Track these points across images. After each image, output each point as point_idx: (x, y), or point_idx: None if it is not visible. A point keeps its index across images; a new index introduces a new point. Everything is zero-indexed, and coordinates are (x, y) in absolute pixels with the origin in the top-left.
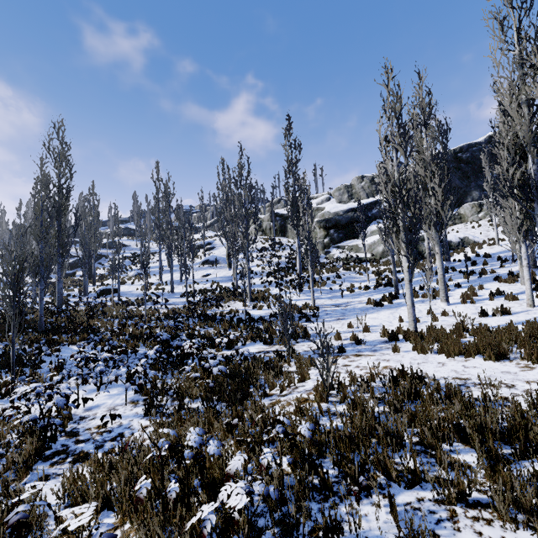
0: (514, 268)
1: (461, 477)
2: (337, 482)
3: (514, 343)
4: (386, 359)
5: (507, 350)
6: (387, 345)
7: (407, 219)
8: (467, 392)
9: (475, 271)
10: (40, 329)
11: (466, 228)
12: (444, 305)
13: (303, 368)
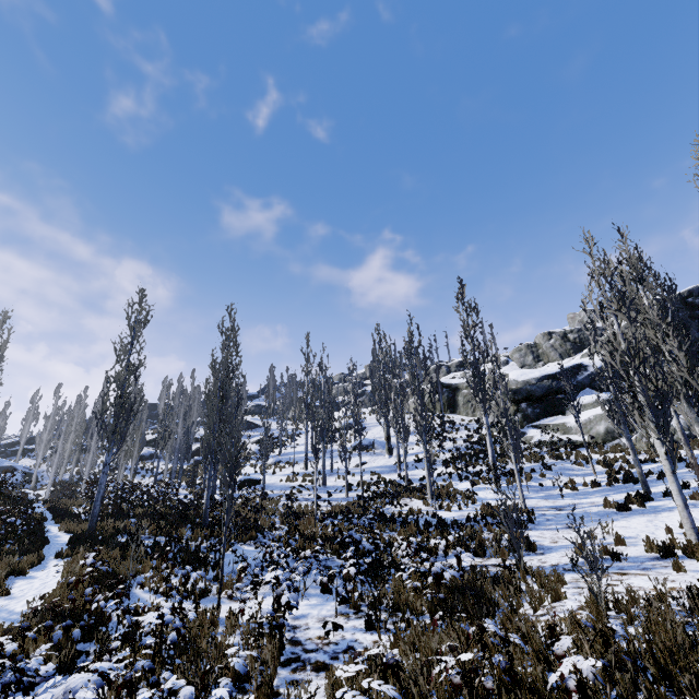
0: None
1: None
2: None
3: None
4: (668, 579)
5: None
6: (662, 563)
7: (648, 393)
8: None
9: None
10: (204, 523)
11: None
12: None
13: (556, 582)
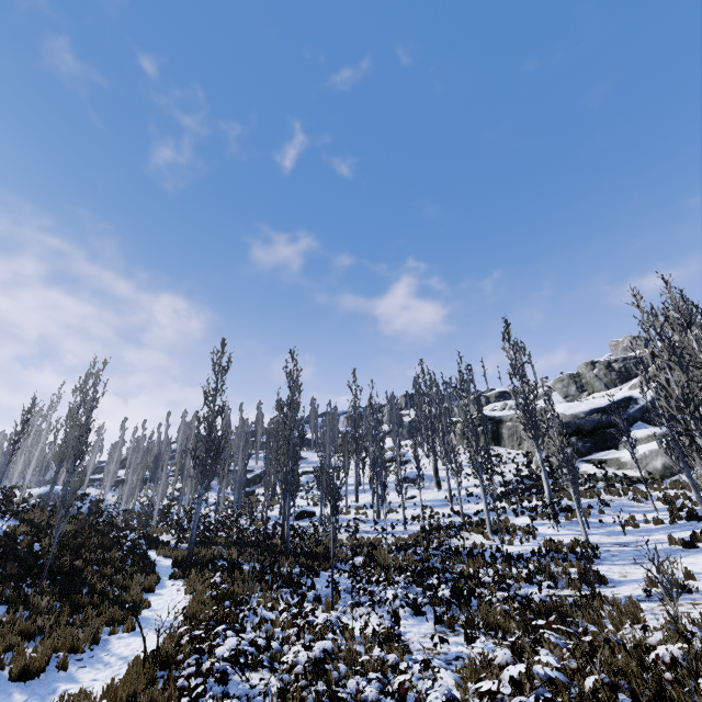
0: None
1: None
2: None
3: None
4: None
5: None
6: None
7: None
8: None
9: None
10: (286, 551)
11: None
12: None
13: (634, 607)
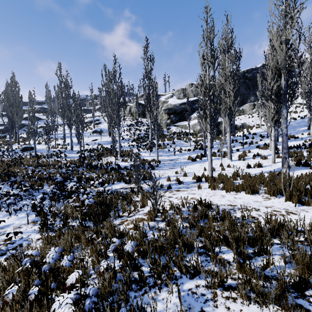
0: (267, 141)
1: (223, 269)
2: (150, 276)
3: (262, 184)
4: (193, 193)
5: (258, 188)
6: (195, 185)
7: (212, 110)
8: (233, 215)
9: (247, 142)
10: None
11: (245, 117)
12: (229, 161)
13: (144, 199)
